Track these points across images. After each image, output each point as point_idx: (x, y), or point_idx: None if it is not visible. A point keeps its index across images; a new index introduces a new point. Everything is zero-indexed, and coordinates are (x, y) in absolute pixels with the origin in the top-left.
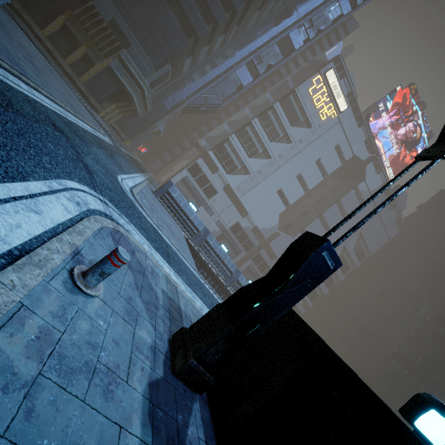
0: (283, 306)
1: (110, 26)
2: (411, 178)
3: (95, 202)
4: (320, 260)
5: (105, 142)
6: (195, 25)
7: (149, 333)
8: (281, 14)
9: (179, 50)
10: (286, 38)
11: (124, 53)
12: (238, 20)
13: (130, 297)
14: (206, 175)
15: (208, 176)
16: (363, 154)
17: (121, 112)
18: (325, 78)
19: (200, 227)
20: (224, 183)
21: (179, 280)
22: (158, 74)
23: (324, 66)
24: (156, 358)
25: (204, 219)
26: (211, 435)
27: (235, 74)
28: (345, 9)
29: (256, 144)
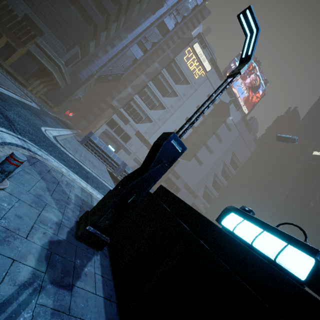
0: (150, 181)
1: (25, 19)
2: (223, 88)
3: (12, 139)
4: (171, 146)
5: (31, 106)
6: (92, 16)
7: (56, 216)
8: (156, 6)
9: (83, 35)
10: (162, 23)
11: (39, 39)
12: (124, 11)
13: (40, 194)
14: (121, 126)
15: (122, 127)
16: (226, 99)
17: (46, 86)
18: (193, 49)
19: (119, 161)
20: (135, 131)
21: (96, 192)
22: (70, 54)
23: (191, 41)
24: (61, 229)
25: (125, 158)
26: (108, 273)
27: (130, 51)
28: (199, 1)
29: (154, 100)
